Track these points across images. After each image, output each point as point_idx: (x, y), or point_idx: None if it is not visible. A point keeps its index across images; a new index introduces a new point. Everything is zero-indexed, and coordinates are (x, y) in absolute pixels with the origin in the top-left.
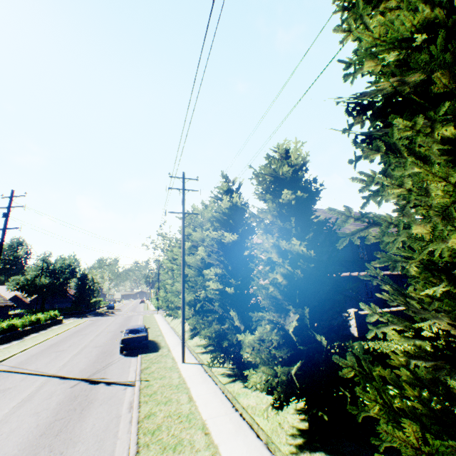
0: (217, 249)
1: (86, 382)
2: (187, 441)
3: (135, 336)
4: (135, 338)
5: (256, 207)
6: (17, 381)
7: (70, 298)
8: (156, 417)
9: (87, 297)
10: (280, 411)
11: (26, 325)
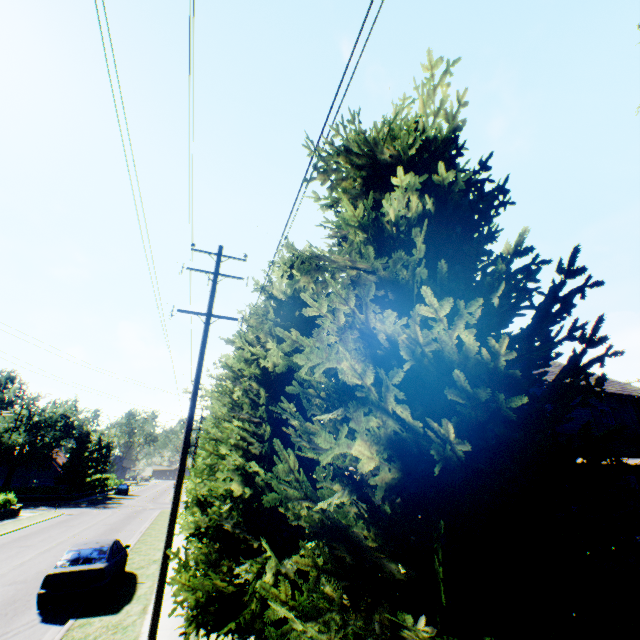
0: (256, 384)
1: None
2: None
3: (78, 570)
4: (75, 573)
5: (323, 253)
6: None
7: (58, 470)
8: None
9: (85, 471)
10: None
11: None
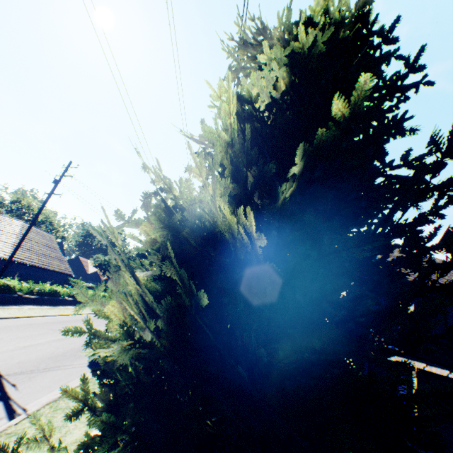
0: None
1: None
2: None
3: None
4: None
5: None
6: None
7: None
8: None
9: None
10: None
11: (71, 296)
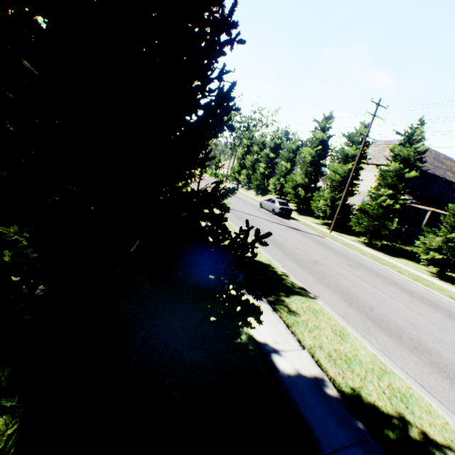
0: (389, 176)
1: (292, 228)
2: (396, 267)
3: (287, 208)
4: (287, 209)
5: None
6: (248, 216)
7: None
8: (367, 255)
9: None
10: (417, 268)
11: None
